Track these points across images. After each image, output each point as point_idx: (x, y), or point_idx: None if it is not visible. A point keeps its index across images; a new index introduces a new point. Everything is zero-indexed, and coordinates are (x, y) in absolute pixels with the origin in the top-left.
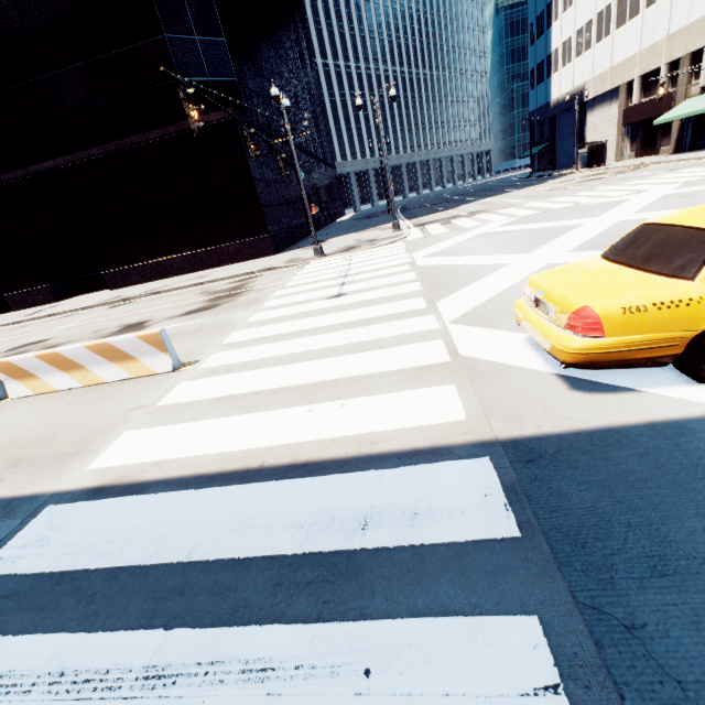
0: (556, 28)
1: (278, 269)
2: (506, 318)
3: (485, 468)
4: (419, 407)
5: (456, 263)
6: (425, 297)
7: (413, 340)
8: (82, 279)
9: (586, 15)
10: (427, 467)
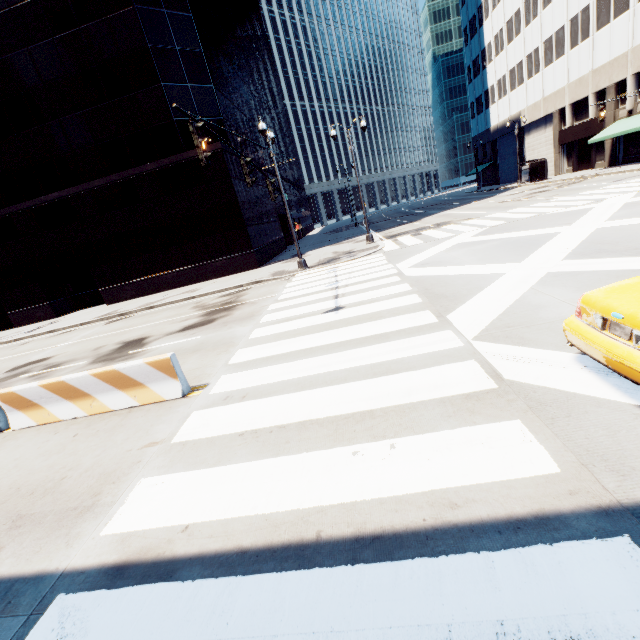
0: (491, 68)
1: (265, 282)
2: (535, 334)
3: (633, 556)
4: (489, 451)
5: (447, 274)
6: (431, 310)
7: (441, 361)
8: (80, 295)
9: (517, 58)
10: (548, 550)
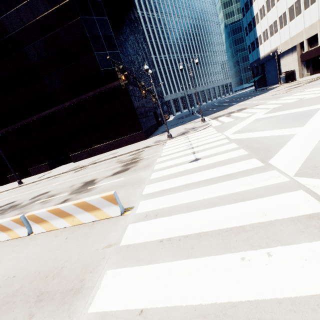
0: (258, 26)
1: (151, 146)
2: None
3: None
4: None
5: (257, 136)
6: (256, 158)
7: (277, 191)
8: (61, 159)
9: (273, 19)
10: None
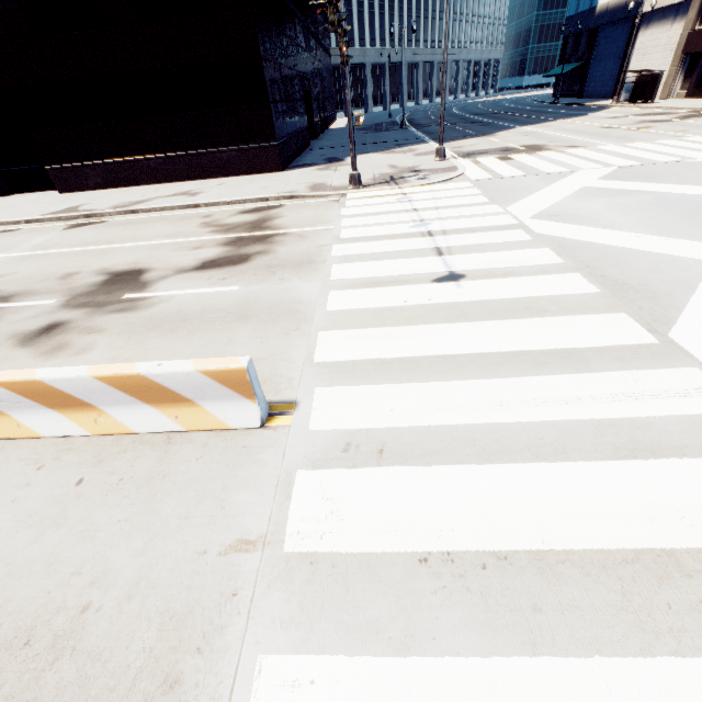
0: None
1: (302, 198)
2: None
3: None
4: None
5: (607, 242)
6: (629, 315)
7: None
8: (15, 171)
9: None
10: None
